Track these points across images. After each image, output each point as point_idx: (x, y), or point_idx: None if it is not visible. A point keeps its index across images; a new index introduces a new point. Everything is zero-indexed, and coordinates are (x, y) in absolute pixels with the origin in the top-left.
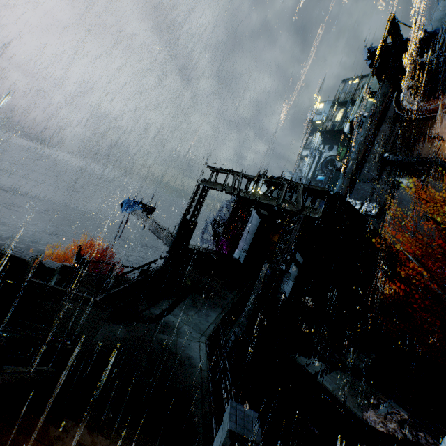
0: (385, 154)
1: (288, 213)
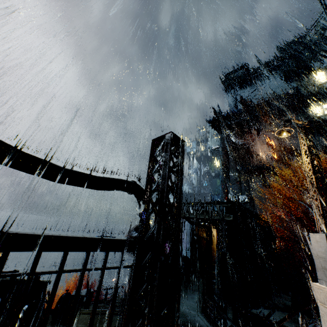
0: (237, 167)
1: (215, 220)
